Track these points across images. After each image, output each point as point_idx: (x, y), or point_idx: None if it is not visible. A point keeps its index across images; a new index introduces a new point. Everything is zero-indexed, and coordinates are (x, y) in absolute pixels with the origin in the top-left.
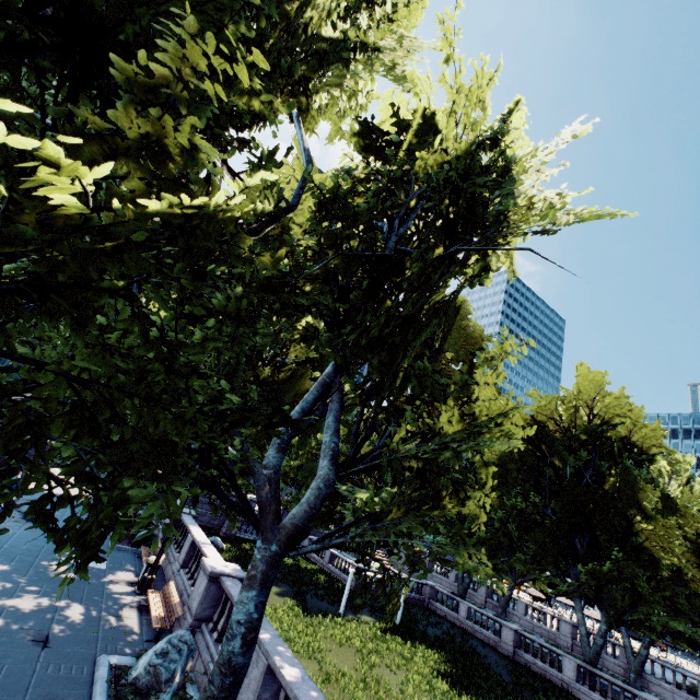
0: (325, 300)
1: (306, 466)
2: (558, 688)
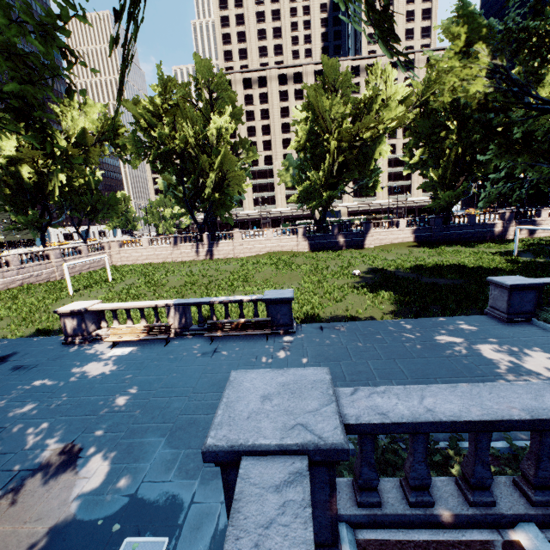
0: None
1: None
2: None
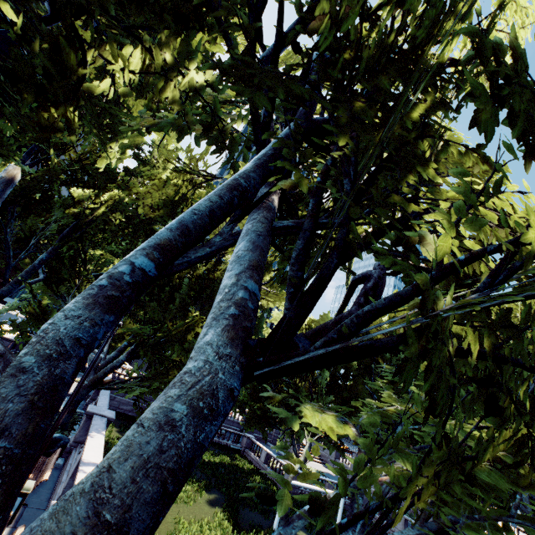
0: (236, 3)
1: None
2: None
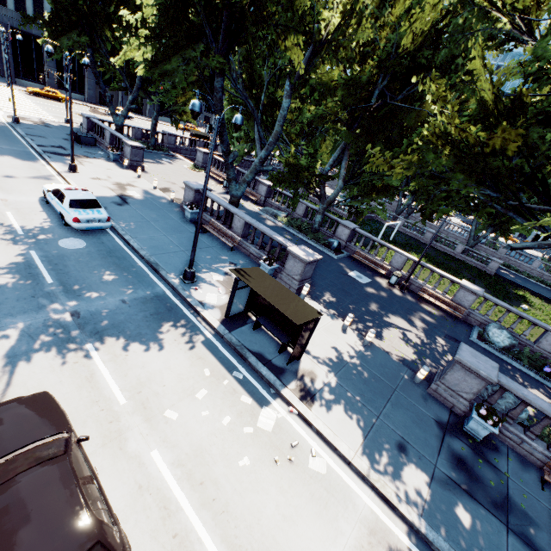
0: None
1: (334, 145)
2: (454, 258)
